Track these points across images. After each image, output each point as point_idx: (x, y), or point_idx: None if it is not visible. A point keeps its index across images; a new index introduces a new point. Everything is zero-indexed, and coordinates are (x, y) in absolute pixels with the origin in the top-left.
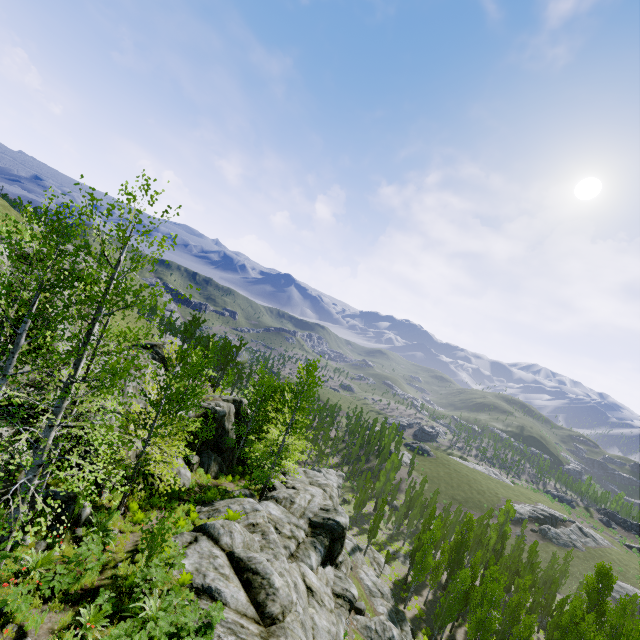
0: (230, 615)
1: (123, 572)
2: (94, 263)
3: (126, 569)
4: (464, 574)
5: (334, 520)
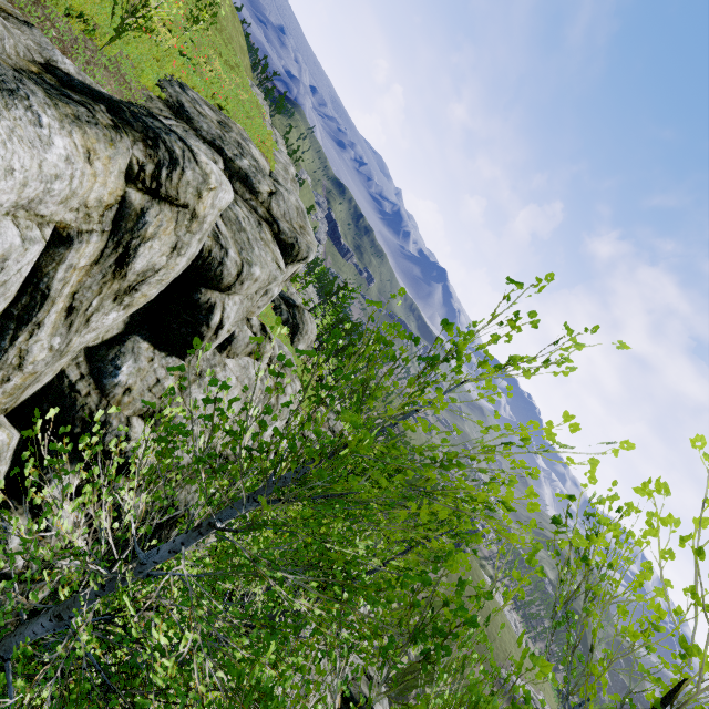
0: None
1: None
2: (295, 181)
3: None
4: None
5: (372, 708)
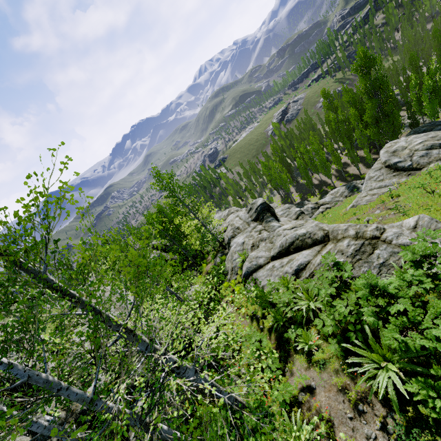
0: (318, 259)
1: (268, 324)
2: None
3: (269, 321)
4: (298, 162)
5: (259, 206)
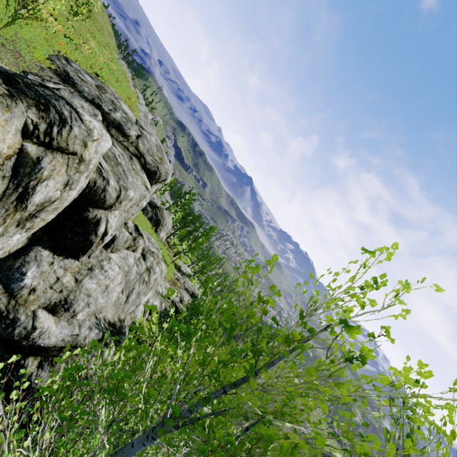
0: None
1: None
2: (152, 124)
3: None
4: None
5: None
